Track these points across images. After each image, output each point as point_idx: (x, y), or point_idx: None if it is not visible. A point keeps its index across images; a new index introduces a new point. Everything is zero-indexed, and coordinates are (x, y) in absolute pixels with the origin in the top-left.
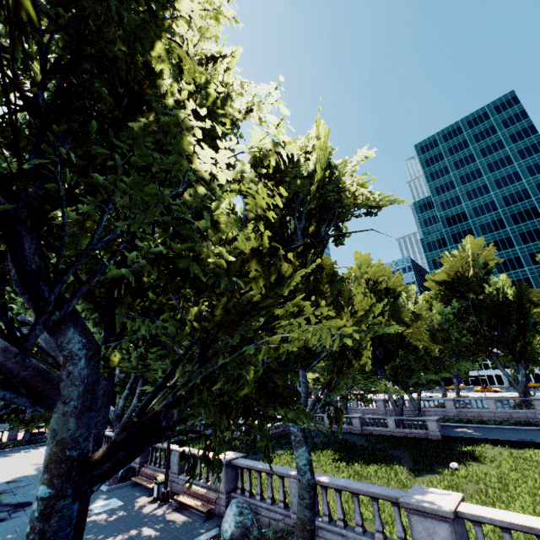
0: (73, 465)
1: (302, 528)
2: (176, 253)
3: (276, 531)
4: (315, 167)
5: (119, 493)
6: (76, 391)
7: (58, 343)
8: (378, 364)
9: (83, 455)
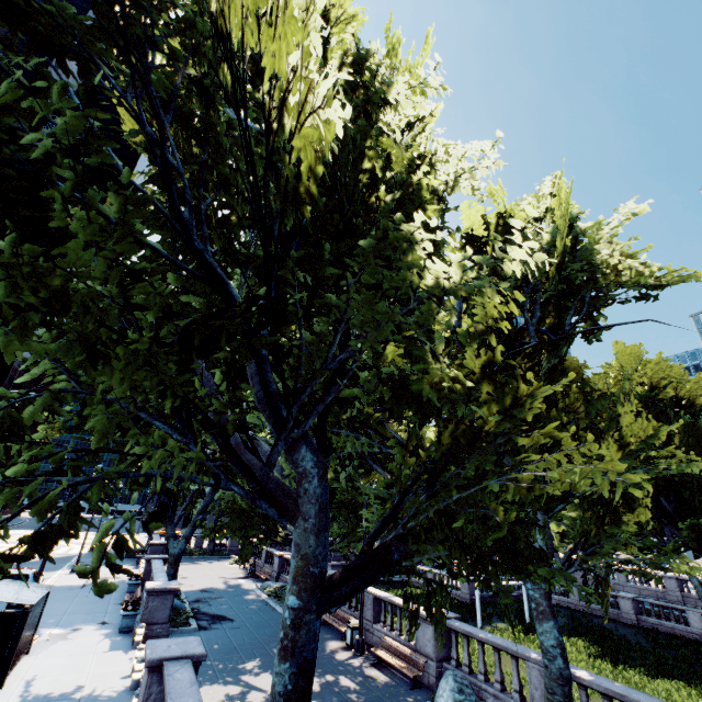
0: (316, 582)
1: None
2: (400, 371)
3: None
4: (551, 238)
5: None
6: (313, 509)
7: (294, 460)
8: (664, 518)
9: (322, 573)
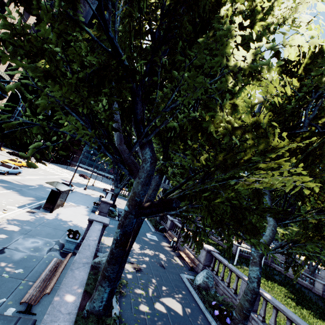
0: (137, 204)
1: (240, 309)
2: (201, 119)
3: (224, 300)
4: None
5: (157, 235)
6: (143, 175)
7: (142, 153)
8: None
9: (140, 202)
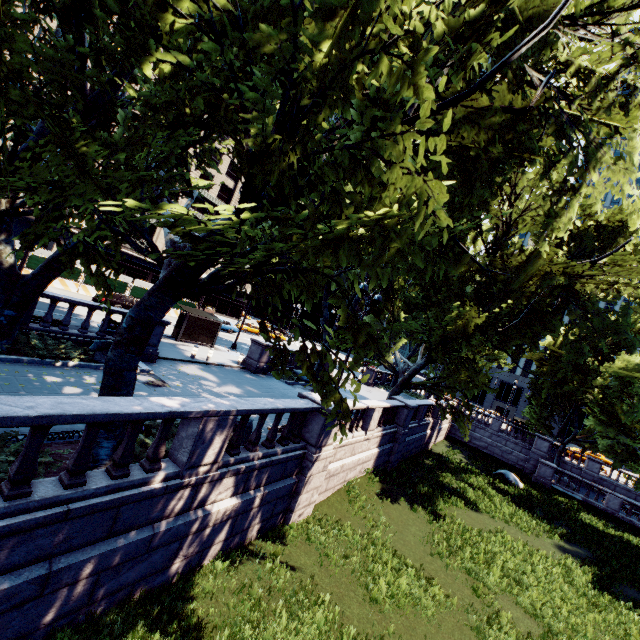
0: None
1: None
2: None
3: None
4: None
5: None
6: None
7: None
8: None
9: None
